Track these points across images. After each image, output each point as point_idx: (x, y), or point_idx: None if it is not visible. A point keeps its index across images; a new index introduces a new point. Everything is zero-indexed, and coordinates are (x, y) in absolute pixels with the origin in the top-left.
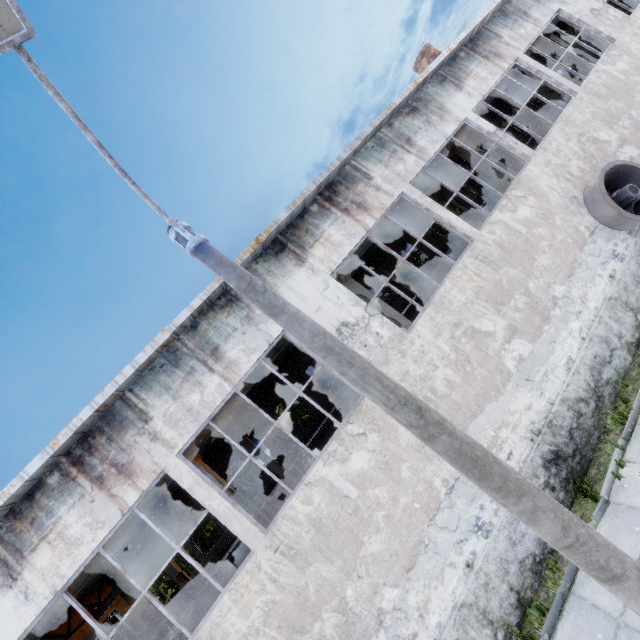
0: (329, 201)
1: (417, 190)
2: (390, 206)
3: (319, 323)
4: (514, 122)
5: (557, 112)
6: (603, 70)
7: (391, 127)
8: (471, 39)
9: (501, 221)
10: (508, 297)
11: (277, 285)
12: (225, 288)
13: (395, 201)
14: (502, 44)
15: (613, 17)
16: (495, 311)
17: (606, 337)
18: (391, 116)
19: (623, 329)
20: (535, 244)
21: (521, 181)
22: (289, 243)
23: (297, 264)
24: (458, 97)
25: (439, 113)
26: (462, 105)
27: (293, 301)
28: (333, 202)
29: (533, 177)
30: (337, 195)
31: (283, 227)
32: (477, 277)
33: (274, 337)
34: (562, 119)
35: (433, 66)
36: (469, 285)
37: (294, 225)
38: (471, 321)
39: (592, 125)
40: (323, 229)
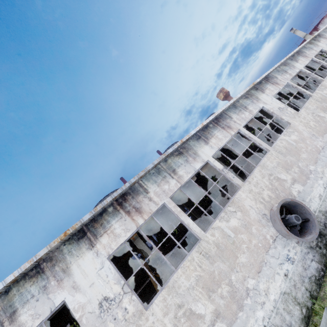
0: (120, 205)
1: (173, 202)
2: (156, 210)
3: (89, 296)
4: (234, 163)
5: (278, 129)
6: (284, 139)
7: (166, 162)
8: (216, 118)
9: (219, 227)
10: (217, 285)
11: (71, 263)
12: (38, 262)
13: (160, 207)
14: (232, 121)
15: (290, 112)
16: (207, 296)
17: (281, 326)
18: (166, 157)
19: (293, 320)
20: (238, 246)
21: (234, 201)
22: (88, 232)
23: (89, 248)
24: (205, 148)
25: (193, 156)
26: (207, 152)
27: (78, 276)
28: (122, 206)
29: (241, 199)
30: (126, 201)
31: (87, 221)
32: (199, 268)
33: (56, 305)
34: (260, 165)
35: (192, 133)
36: (193, 273)
37: (95, 219)
38: (190, 304)
39: (277, 169)
40: (111, 224)
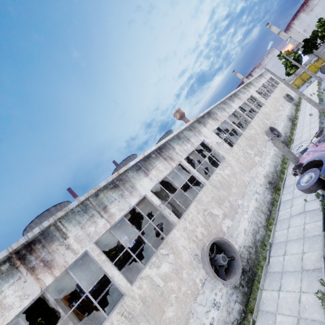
0: (22, 259)
1: (97, 248)
2: (74, 261)
3: None
4: (173, 197)
5: None
6: (219, 173)
7: (97, 197)
8: (160, 148)
9: (148, 276)
10: None
11: None
12: None
13: (80, 256)
14: (175, 153)
15: (225, 147)
16: None
17: None
18: (98, 190)
19: None
20: (167, 297)
21: (168, 242)
22: None
23: None
24: (144, 180)
25: (130, 190)
26: (145, 185)
27: None
28: (25, 260)
29: (175, 239)
30: (32, 253)
31: None
32: None
33: None
34: (197, 199)
35: (132, 163)
36: None
37: None
38: None
39: (211, 204)
40: (2, 290)
